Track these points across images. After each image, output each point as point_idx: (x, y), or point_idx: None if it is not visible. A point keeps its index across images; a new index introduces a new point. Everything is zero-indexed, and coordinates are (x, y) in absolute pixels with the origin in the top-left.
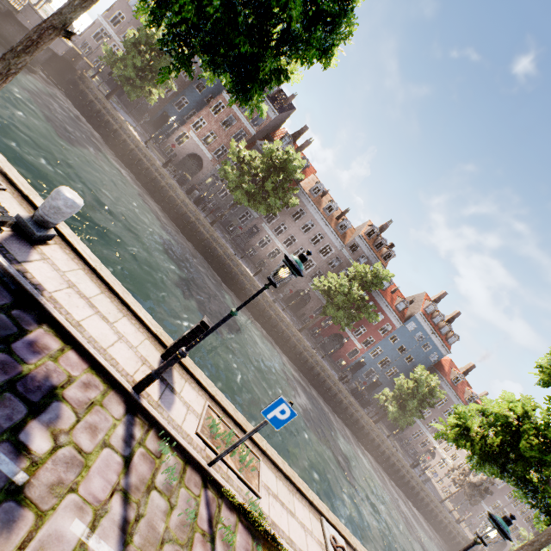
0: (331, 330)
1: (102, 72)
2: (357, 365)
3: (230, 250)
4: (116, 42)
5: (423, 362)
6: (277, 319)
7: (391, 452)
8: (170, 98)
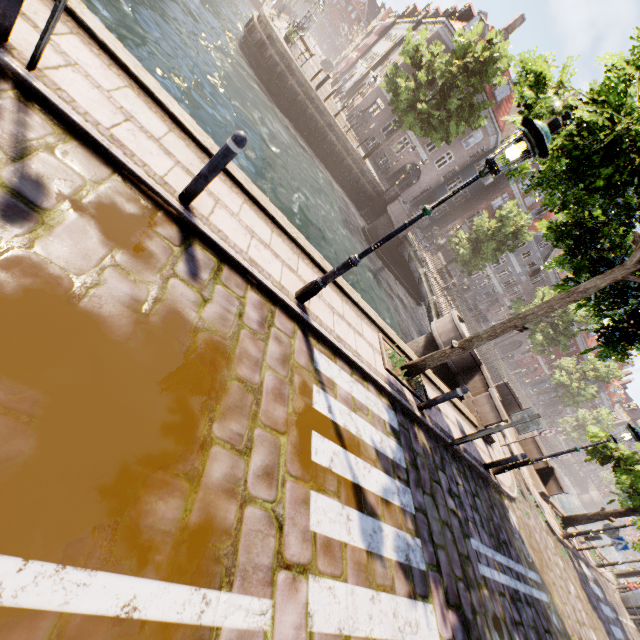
0: (529, 363)
1: (388, 173)
2: (538, 381)
3: (504, 365)
4: (408, 135)
5: (593, 381)
6: (519, 397)
7: (558, 448)
8: (444, 180)
